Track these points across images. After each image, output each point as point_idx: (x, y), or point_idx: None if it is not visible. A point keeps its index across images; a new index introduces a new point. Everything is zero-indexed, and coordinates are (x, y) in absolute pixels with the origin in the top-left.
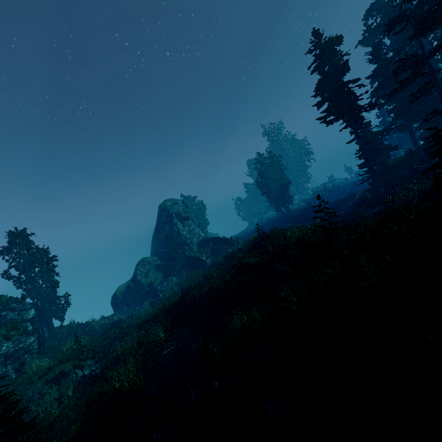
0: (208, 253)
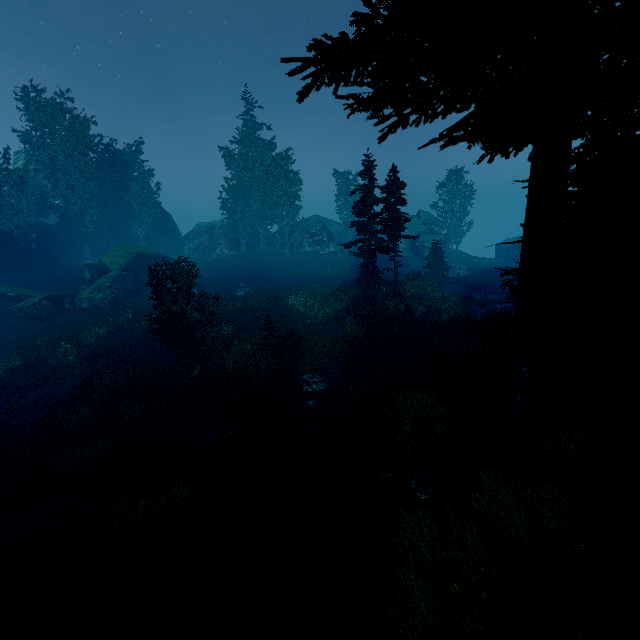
0: None
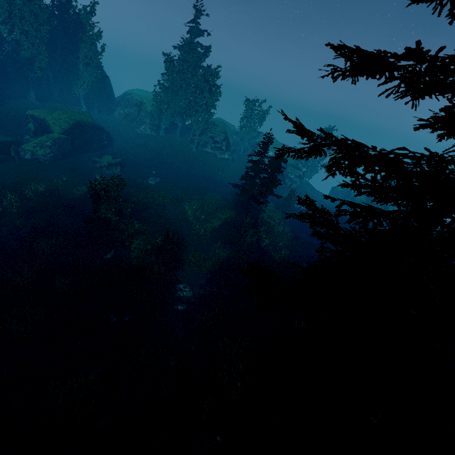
0: None
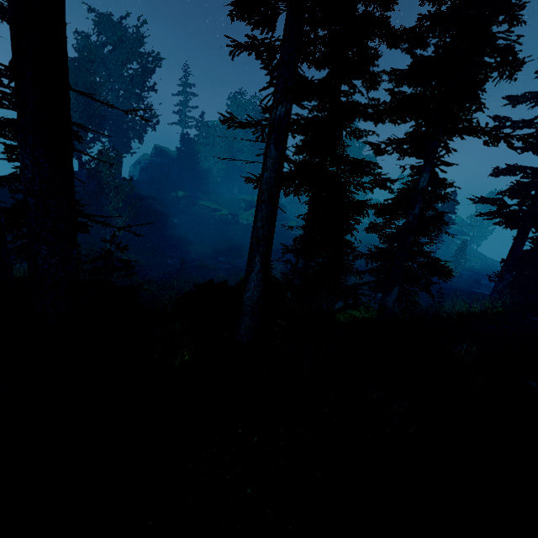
0: None
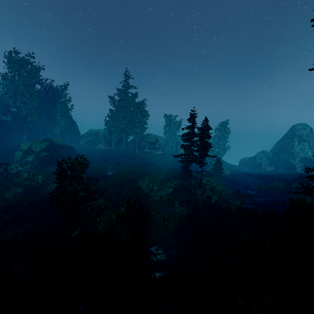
0: (301, 165)
